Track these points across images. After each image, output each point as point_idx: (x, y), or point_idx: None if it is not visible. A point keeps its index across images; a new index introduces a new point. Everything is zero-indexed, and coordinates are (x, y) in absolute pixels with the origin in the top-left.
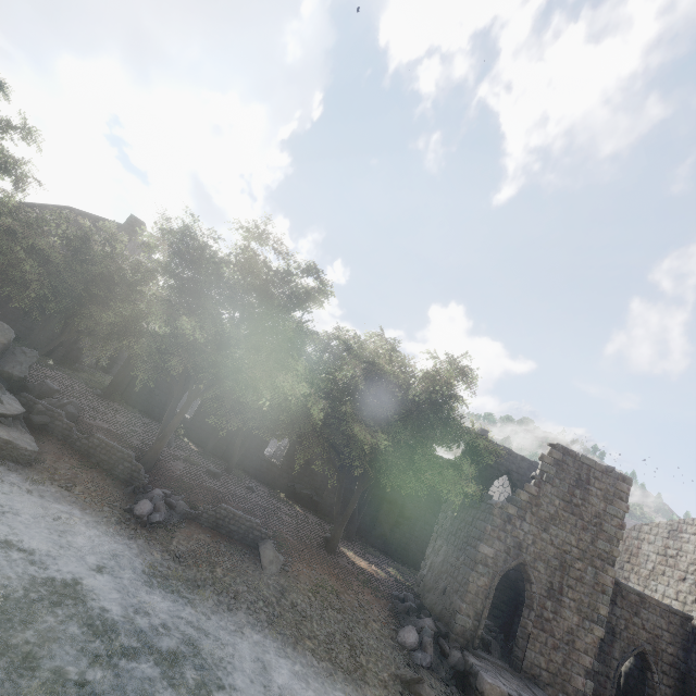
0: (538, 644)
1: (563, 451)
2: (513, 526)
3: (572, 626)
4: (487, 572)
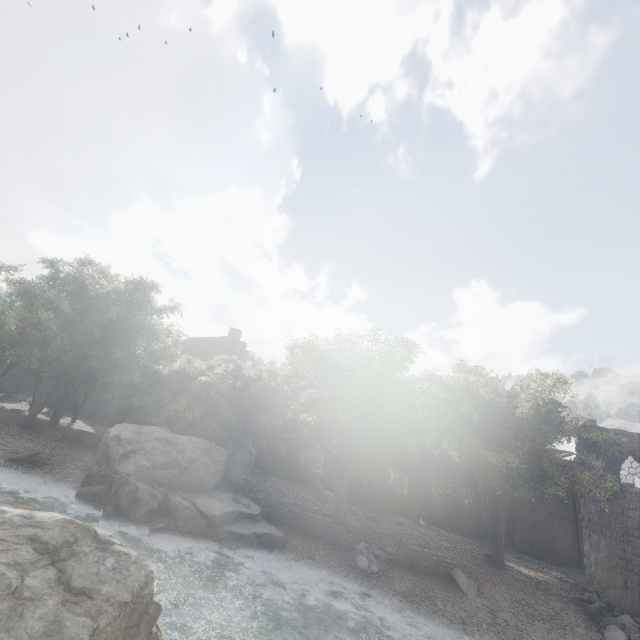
0: None
1: None
2: None
3: None
4: None
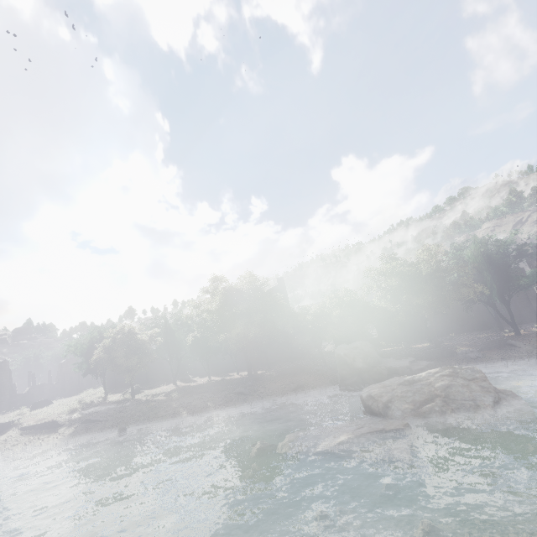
0: None
1: None
2: None
3: None
4: None
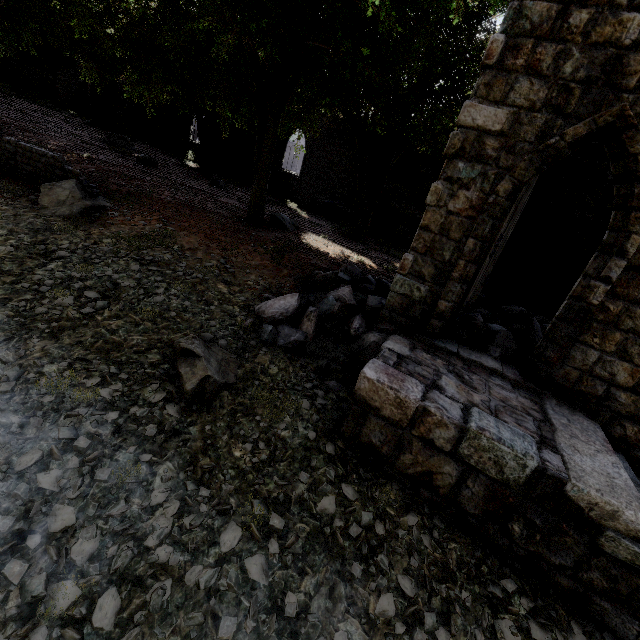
0: (619, 335)
1: None
2: (601, 8)
3: None
4: (480, 176)
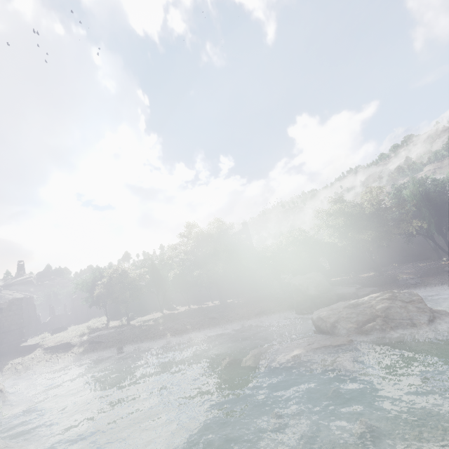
0: None
1: None
2: None
3: None
4: None
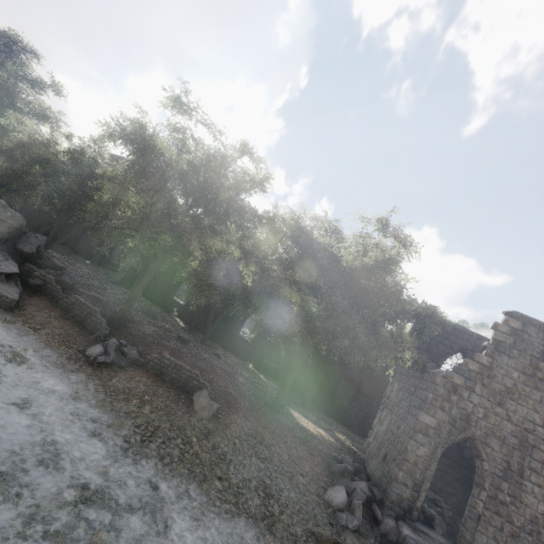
0: (491, 528)
1: (523, 320)
2: (460, 397)
3: (537, 515)
4: (428, 442)
